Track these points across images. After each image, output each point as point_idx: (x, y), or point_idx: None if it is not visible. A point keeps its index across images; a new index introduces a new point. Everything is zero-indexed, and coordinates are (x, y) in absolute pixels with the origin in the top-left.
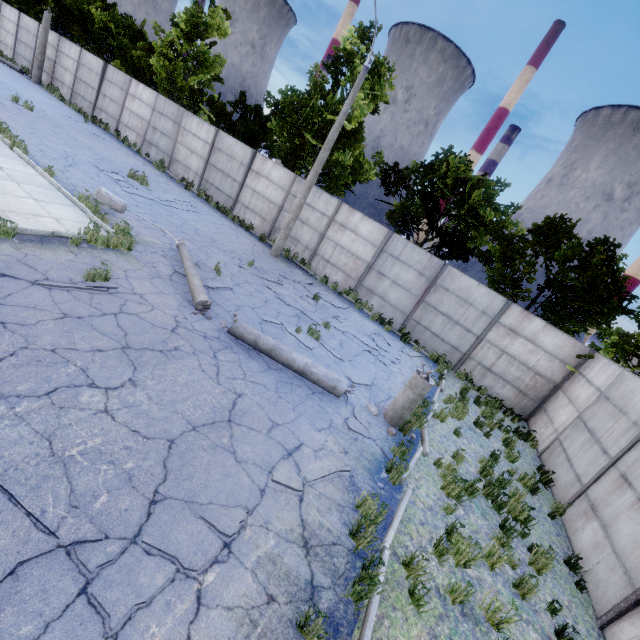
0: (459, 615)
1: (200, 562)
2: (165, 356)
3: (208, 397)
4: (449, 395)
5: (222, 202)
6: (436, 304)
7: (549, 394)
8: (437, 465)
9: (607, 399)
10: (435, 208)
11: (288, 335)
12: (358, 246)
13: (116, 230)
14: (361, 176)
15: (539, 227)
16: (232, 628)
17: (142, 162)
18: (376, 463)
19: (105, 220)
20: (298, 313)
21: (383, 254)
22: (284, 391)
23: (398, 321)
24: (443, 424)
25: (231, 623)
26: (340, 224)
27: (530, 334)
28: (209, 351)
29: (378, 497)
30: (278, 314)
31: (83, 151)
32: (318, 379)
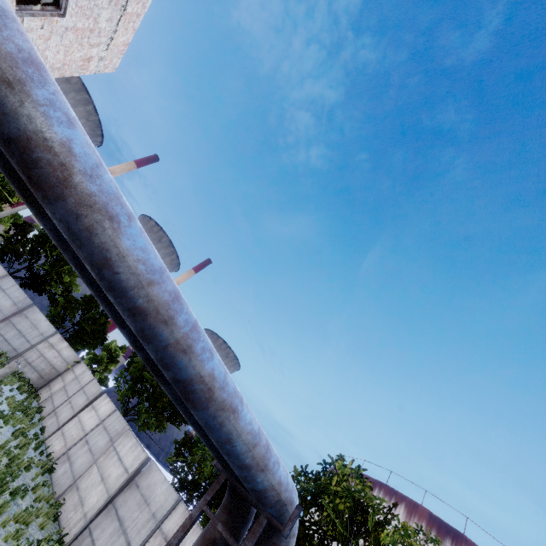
0: (14, 429)
1: None
2: None
3: None
4: (9, 374)
5: None
6: (16, 323)
7: (55, 378)
8: (6, 399)
9: (77, 379)
10: (38, 260)
11: None
12: None
13: None
14: None
15: (87, 297)
16: None
17: None
18: None
19: None
20: None
21: None
22: None
23: None
24: (6, 386)
25: None
26: None
27: (60, 349)
28: None
29: None
30: None
31: None
32: None
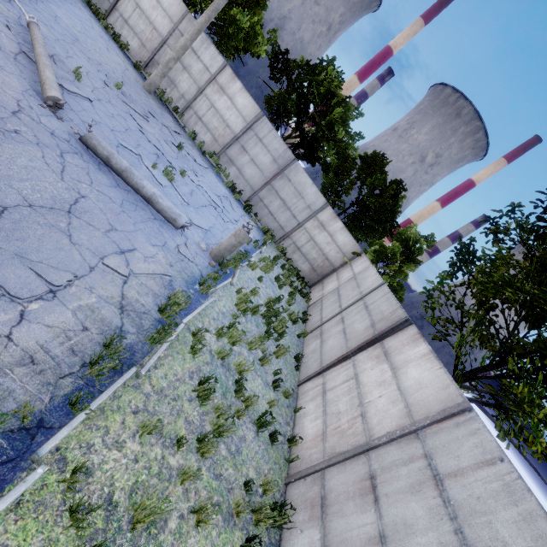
0: (219, 365)
1: (26, 295)
2: (2, 134)
3: (49, 187)
4: (265, 256)
5: None
6: (279, 189)
7: (329, 273)
8: (238, 292)
9: (355, 279)
10: (305, 110)
11: (144, 167)
12: (231, 115)
13: None
14: (253, 47)
15: (367, 157)
16: (50, 337)
17: None
18: (193, 279)
19: None
20: (158, 153)
21: (250, 131)
22: (128, 208)
23: (246, 194)
24: (253, 272)
25: (49, 334)
26: (220, 86)
27: (332, 231)
28: (56, 149)
29: (186, 293)
30: (138, 146)
31: None
32: (162, 209)
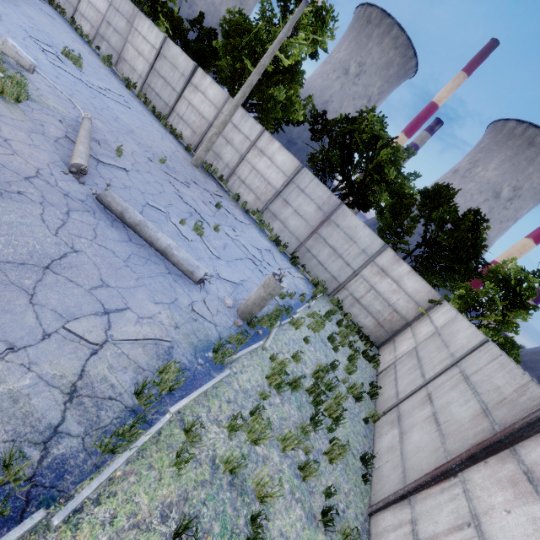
0: (226, 484)
1: None
2: None
3: (32, 241)
4: (313, 311)
5: (159, 108)
6: (326, 237)
7: (401, 329)
8: (272, 359)
9: (439, 335)
10: (349, 159)
11: (170, 223)
12: (271, 173)
13: (4, 76)
14: (290, 114)
15: (428, 191)
16: None
17: (89, 51)
18: (206, 343)
19: (2, 69)
20: (192, 211)
21: (291, 184)
22: (135, 262)
23: (292, 246)
24: (297, 331)
25: None
26: (260, 150)
27: (397, 276)
28: (63, 207)
29: (180, 366)
30: (169, 205)
31: (19, 16)
32: (178, 262)
